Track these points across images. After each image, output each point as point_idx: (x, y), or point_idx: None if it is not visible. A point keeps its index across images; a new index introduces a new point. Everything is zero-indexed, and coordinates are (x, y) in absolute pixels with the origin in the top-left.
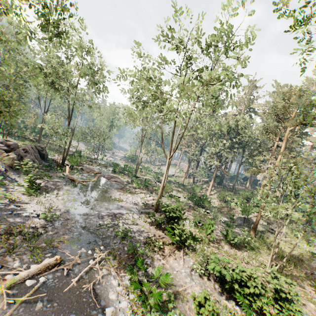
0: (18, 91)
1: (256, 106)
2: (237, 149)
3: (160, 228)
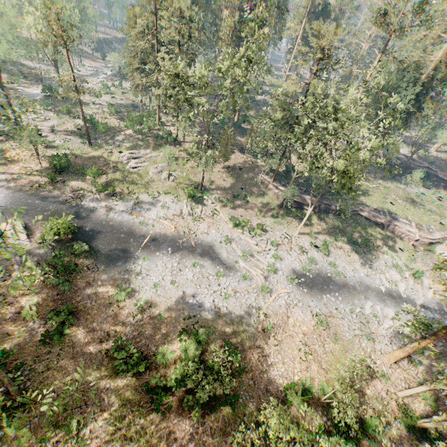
0: None
1: None
2: None
3: (2, 133)
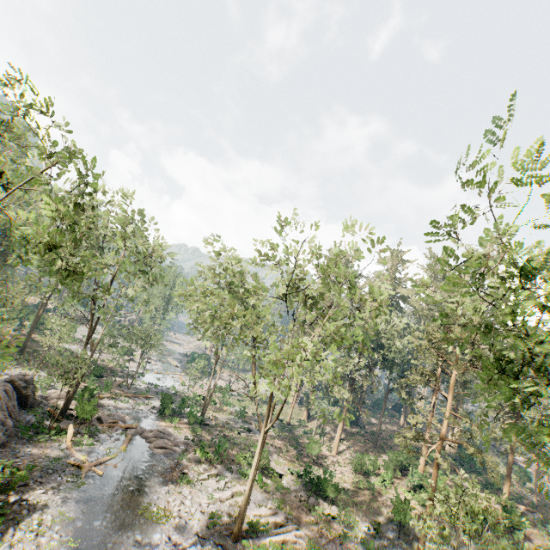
0: (4, 254)
1: (405, 292)
2: (380, 368)
3: None
